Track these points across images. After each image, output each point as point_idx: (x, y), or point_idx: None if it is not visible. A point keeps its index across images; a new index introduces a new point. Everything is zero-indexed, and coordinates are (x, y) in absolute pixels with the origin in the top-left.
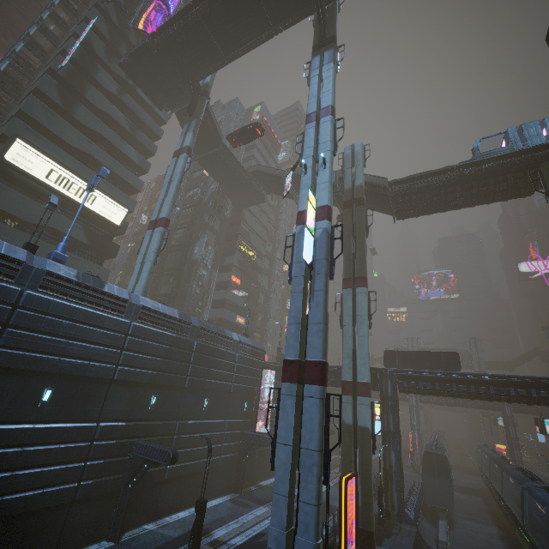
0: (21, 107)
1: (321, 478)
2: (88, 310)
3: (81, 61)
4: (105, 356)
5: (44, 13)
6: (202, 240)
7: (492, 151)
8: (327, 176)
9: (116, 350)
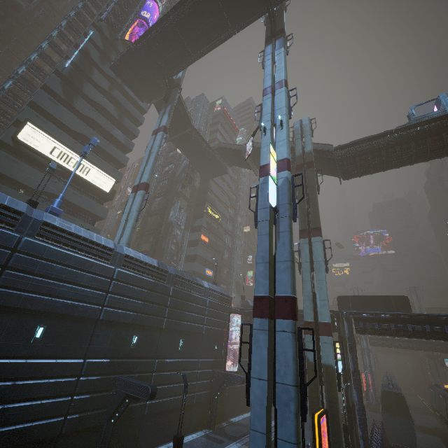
0: (32, 99)
1: (298, 414)
2: (78, 257)
3: (80, 64)
4: (92, 298)
5: (53, 32)
6: (176, 205)
7: (427, 115)
8: (284, 134)
9: (102, 292)
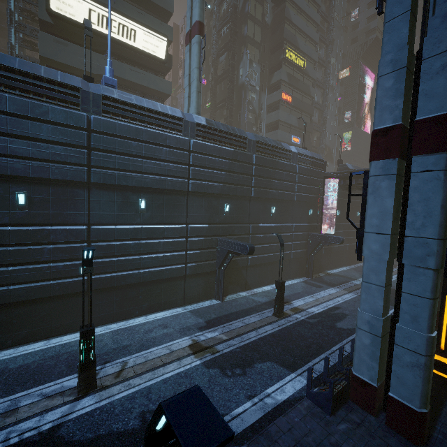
0: None
1: (439, 270)
2: (149, 130)
3: None
4: (176, 172)
5: None
6: (244, 59)
7: None
8: None
9: (184, 166)
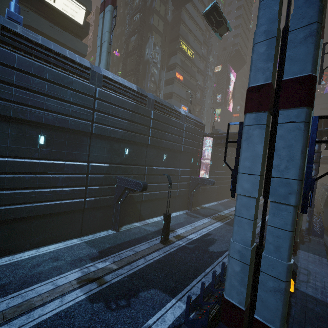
0: None
1: (297, 206)
2: (54, 71)
3: None
4: (80, 114)
5: None
6: (150, 41)
7: None
8: None
9: (88, 110)
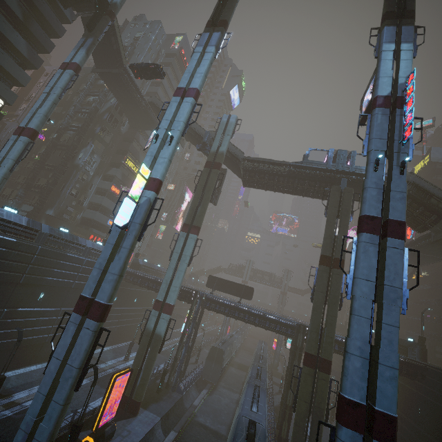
0: None
1: (74, 386)
2: None
3: None
4: None
5: None
6: (88, 148)
7: (314, 162)
8: (168, 153)
9: None
